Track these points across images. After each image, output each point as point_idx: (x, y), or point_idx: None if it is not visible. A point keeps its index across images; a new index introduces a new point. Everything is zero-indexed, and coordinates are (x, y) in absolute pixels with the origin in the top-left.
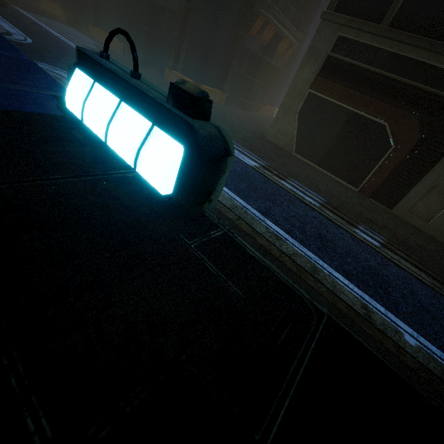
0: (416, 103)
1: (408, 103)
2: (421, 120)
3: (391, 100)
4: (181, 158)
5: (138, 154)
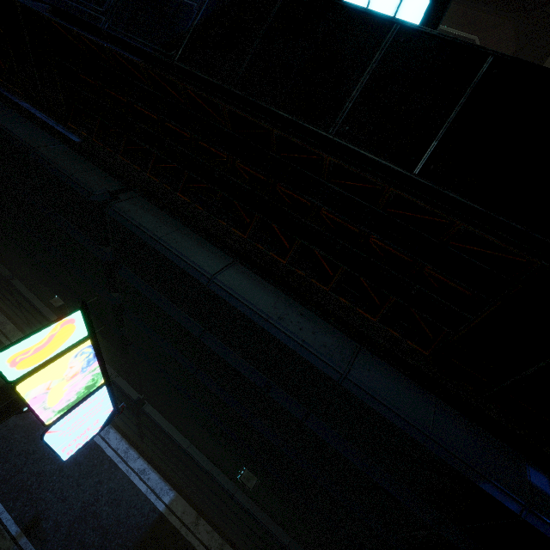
0: (511, 3)
1: (501, 5)
2: (516, 26)
3: (482, 6)
4: (430, 0)
5: (399, 6)
